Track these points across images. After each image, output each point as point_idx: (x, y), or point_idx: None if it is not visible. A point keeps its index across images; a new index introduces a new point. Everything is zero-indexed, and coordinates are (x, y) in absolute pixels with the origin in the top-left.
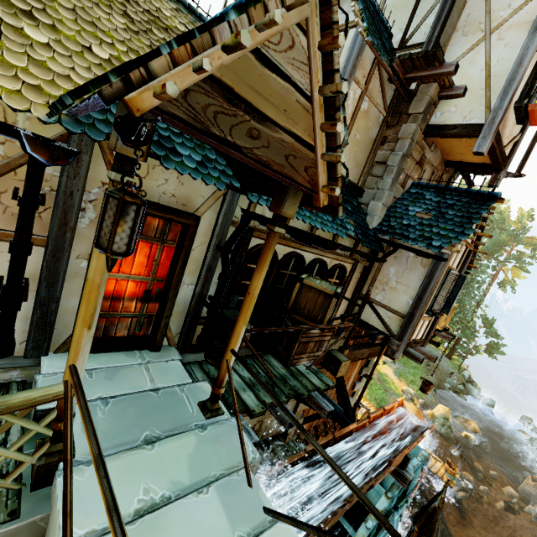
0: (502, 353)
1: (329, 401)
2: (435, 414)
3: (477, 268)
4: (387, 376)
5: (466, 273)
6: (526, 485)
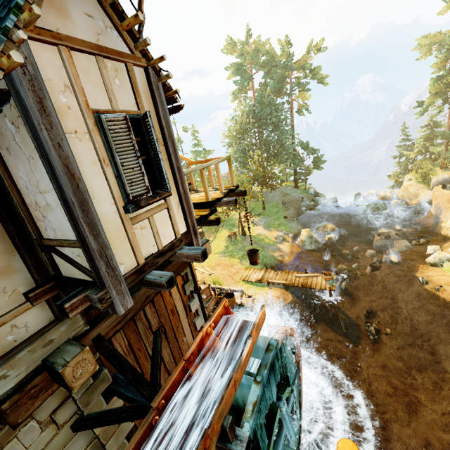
0: (324, 162)
1: (128, 390)
2: (302, 239)
3: (176, 92)
4: (259, 235)
5: (176, 111)
6: (376, 242)
